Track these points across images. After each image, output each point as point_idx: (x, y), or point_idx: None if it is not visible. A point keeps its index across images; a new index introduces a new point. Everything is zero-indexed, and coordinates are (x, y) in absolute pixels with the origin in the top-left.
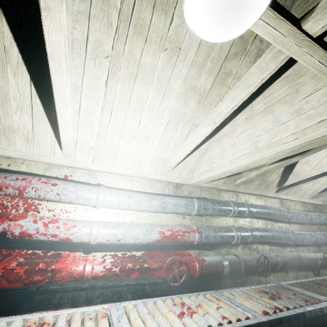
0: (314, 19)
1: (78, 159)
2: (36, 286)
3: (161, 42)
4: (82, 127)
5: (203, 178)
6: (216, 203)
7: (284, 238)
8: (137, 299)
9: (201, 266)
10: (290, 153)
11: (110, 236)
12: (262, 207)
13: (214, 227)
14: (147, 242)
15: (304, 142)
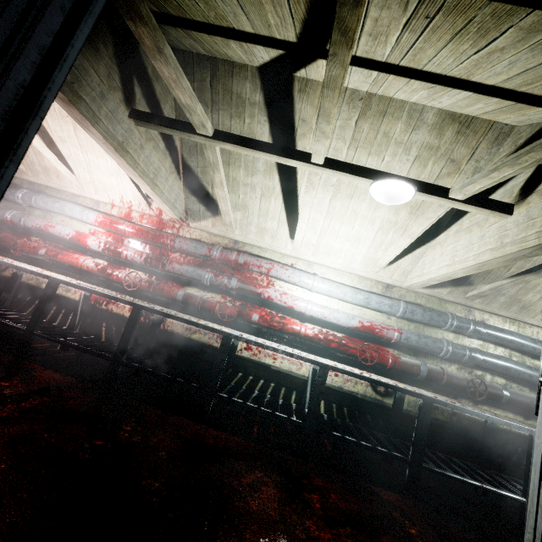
0: (452, 195)
1: (301, 252)
2: (274, 329)
3: None
4: (308, 230)
5: (413, 282)
6: (429, 311)
7: (527, 375)
8: None
9: (394, 360)
10: (476, 270)
11: (319, 313)
12: (500, 330)
13: (420, 334)
14: (347, 326)
15: (476, 263)
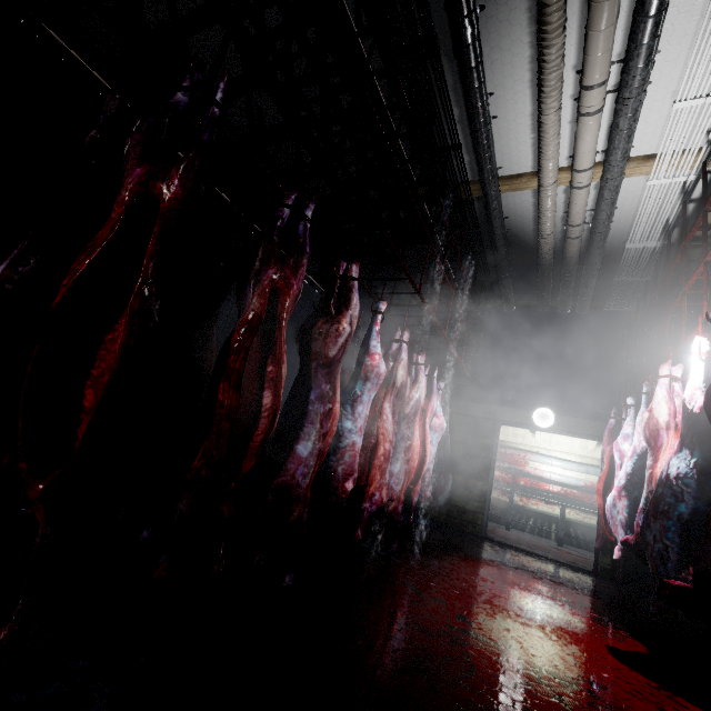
0: None
1: (541, 444)
2: (534, 489)
3: None
4: (542, 434)
5: None
6: None
7: None
8: (574, 509)
9: None
10: None
11: (558, 479)
12: None
13: None
14: (577, 485)
15: None
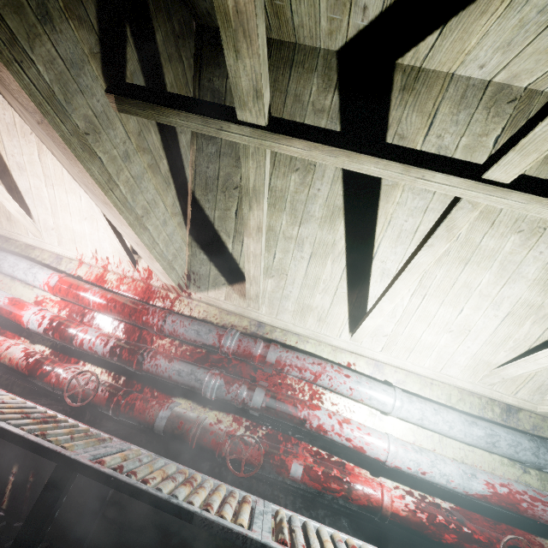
0: None
1: (364, 345)
2: (332, 496)
3: (515, 224)
4: None
5: None
6: None
7: None
8: None
9: None
10: None
11: (411, 462)
12: None
13: None
14: (465, 492)
15: None
